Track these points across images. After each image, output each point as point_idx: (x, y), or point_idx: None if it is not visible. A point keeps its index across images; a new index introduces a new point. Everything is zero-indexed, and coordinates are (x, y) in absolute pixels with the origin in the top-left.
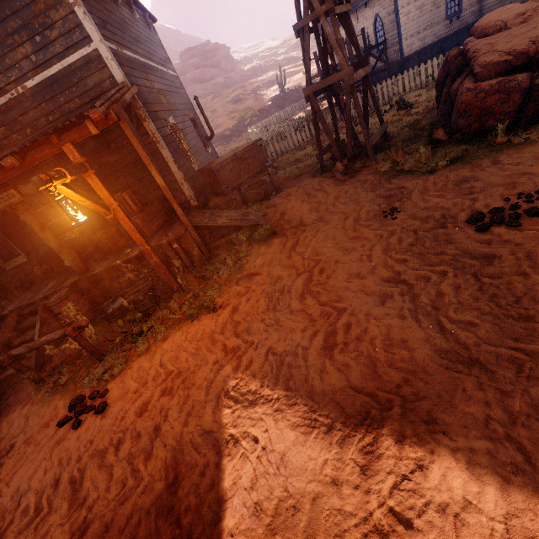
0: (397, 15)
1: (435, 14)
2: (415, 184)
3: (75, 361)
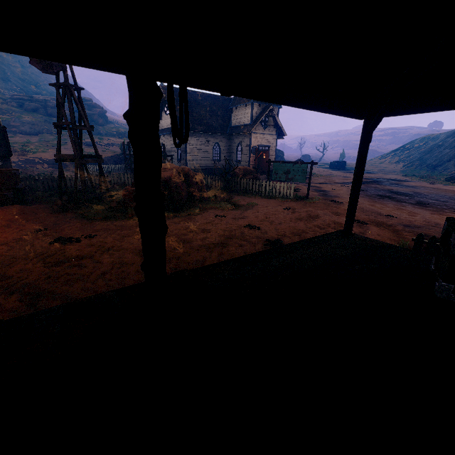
0: (186, 146)
1: (207, 156)
2: (75, 222)
3: None
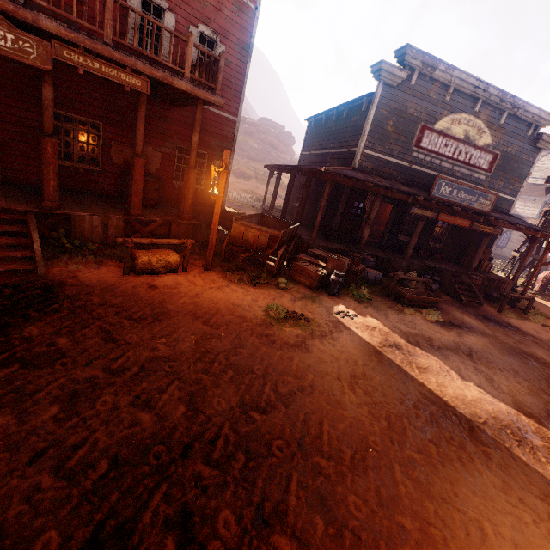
0: None
1: None
2: None
3: (507, 310)
